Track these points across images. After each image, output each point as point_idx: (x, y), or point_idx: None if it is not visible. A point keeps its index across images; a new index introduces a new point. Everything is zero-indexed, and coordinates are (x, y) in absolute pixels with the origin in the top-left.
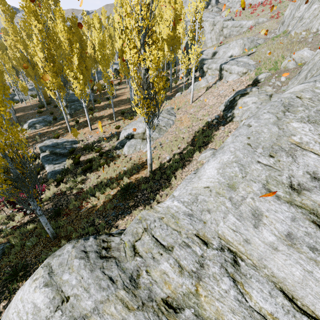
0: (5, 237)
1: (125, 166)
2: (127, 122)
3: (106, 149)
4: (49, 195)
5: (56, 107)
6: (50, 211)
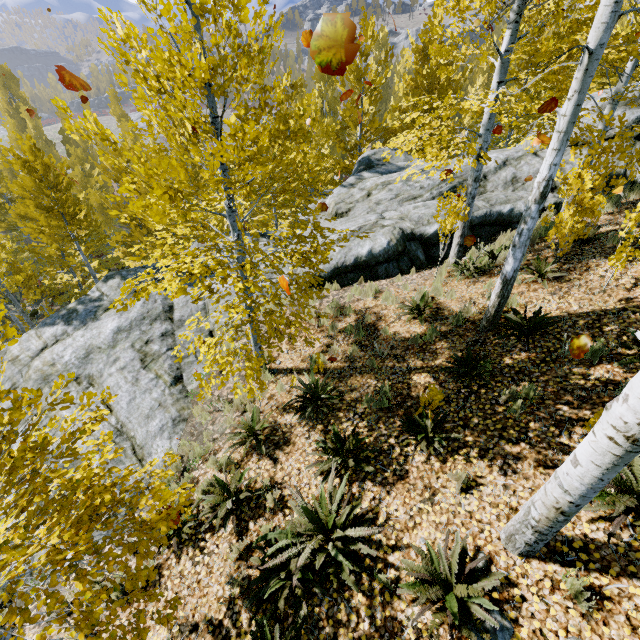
0: None
1: None
2: None
3: None
4: None
5: None
6: None
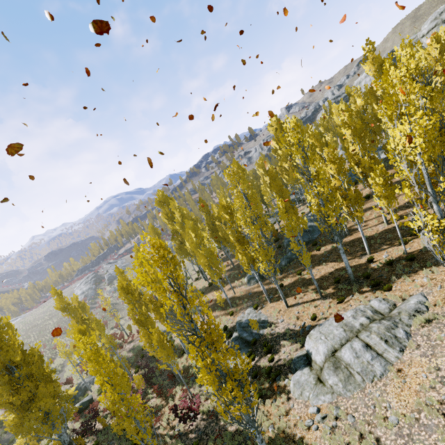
0: (173, 438)
1: (275, 422)
2: (333, 307)
3: (282, 360)
4: (211, 406)
5: (280, 247)
6: (198, 435)
